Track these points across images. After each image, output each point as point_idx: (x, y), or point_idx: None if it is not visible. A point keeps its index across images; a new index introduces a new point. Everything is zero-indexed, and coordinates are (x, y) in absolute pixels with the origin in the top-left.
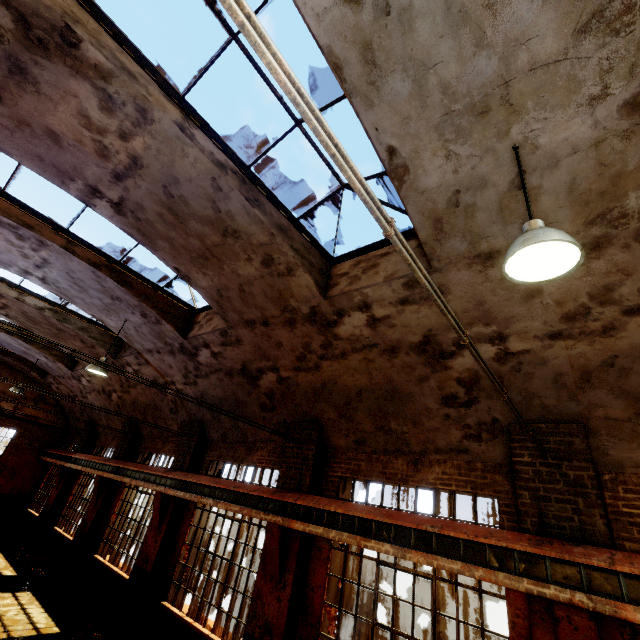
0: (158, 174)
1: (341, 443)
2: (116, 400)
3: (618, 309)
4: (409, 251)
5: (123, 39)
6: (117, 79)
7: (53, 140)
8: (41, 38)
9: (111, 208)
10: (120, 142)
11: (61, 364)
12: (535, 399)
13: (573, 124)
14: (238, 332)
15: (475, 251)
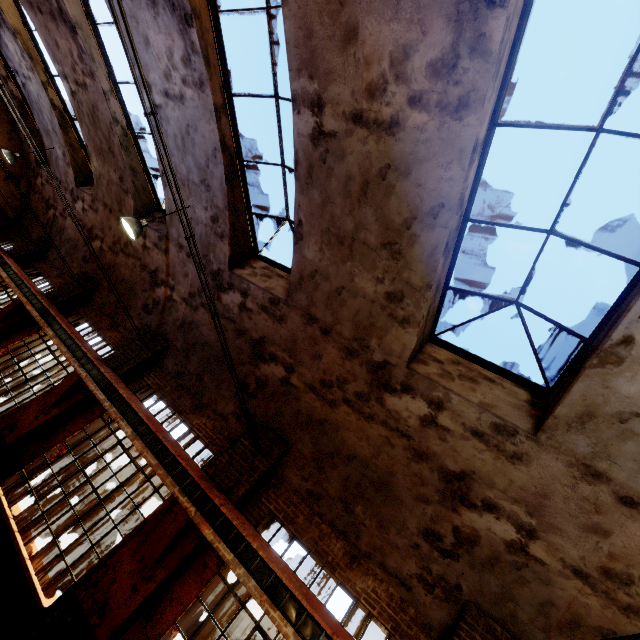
0: (398, 153)
1: (294, 481)
2: (95, 248)
3: None
4: None
5: (519, 36)
6: (483, 62)
7: (345, 36)
8: None
9: (312, 129)
10: (404, 100)
11: (73, 172)
12: (511, 602)
13: None
14: (290, 313)
15: (590, 461)
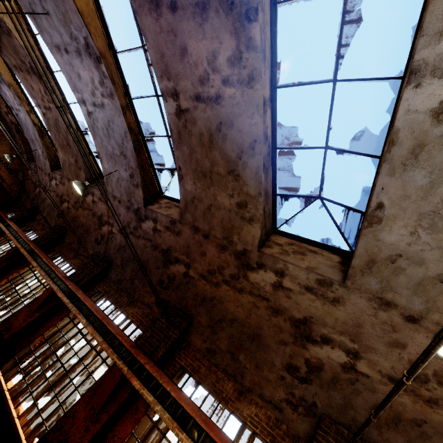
0: (224, 114)
1: (197, 343)
2: (64, 208)
3: None
4: None
5: (274, 36)
6: (255, 53)
7: (181, 53)
8: (234, 2)
9: (175, 109)
10: (220, 83)
11: (48, 162)
12: (351, 410)
13: None
14: (183, 228)
15: (381, 294)
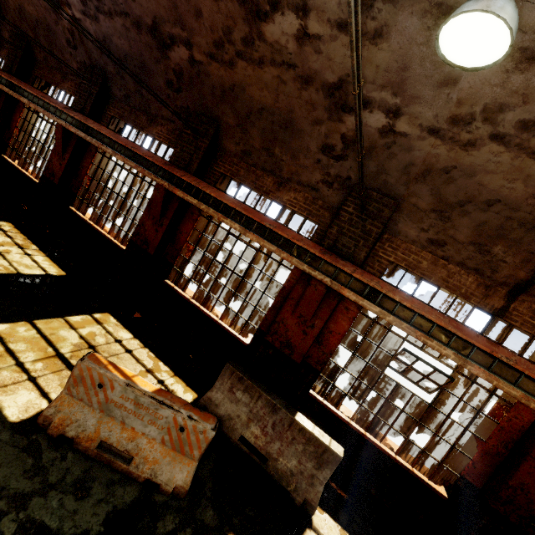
0: None
1: (231, 148)
2: None
3: (490, 131)
4: None
5: None
6: None
7: None
8: None
9: None
10: None
11: None
12: (384, 175)
13: None
14: None
15: None
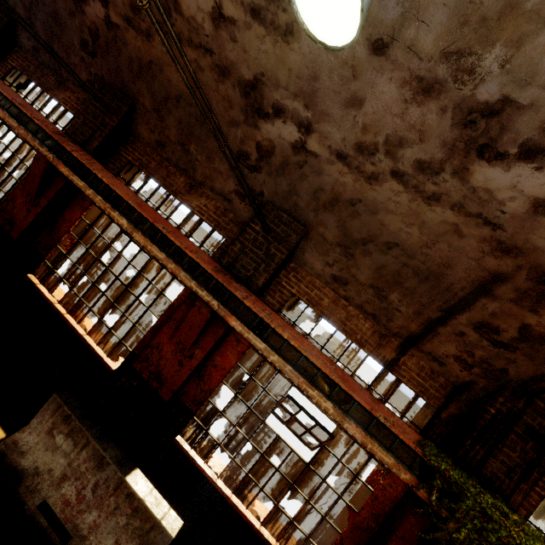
0: None
1: (145, 135)
2: None
3: (392, 166)
4: None
5: None
6: None
7: None
8: None
9: None
10: None
11: None
12: (295, 196)
13: None
14: None
15: None
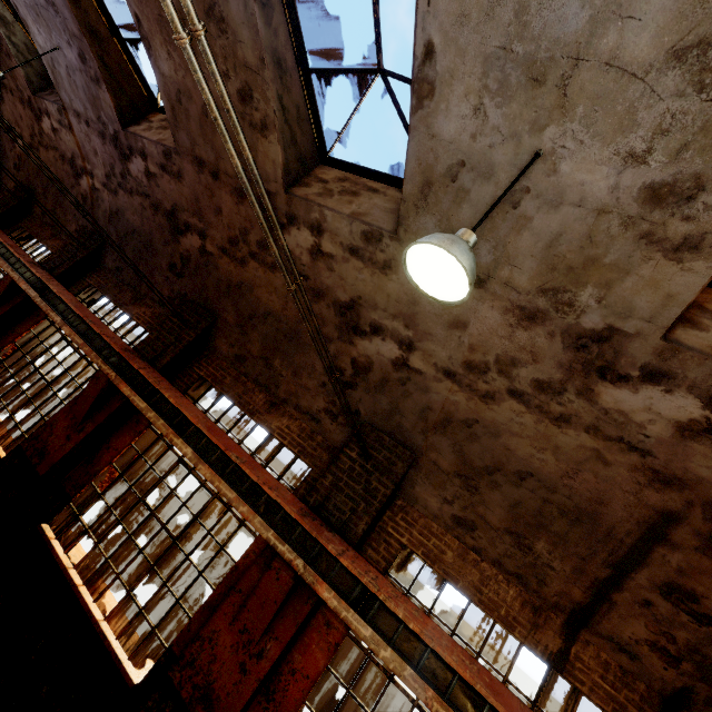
0: None
1: (223, 349)
2: (20, 150)
3: (507, 385)
4: (226, 103)
5: None
6: None
7: None
8: None
9: None
10: None
11: None
12: (398, 415)
13: (599, 171)
14: (183, 164)
15: None
